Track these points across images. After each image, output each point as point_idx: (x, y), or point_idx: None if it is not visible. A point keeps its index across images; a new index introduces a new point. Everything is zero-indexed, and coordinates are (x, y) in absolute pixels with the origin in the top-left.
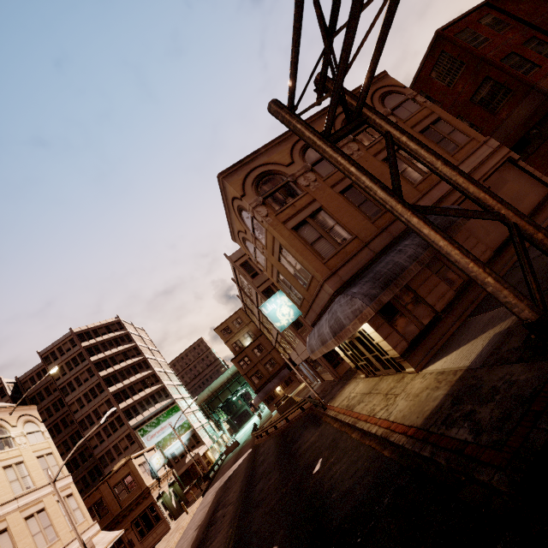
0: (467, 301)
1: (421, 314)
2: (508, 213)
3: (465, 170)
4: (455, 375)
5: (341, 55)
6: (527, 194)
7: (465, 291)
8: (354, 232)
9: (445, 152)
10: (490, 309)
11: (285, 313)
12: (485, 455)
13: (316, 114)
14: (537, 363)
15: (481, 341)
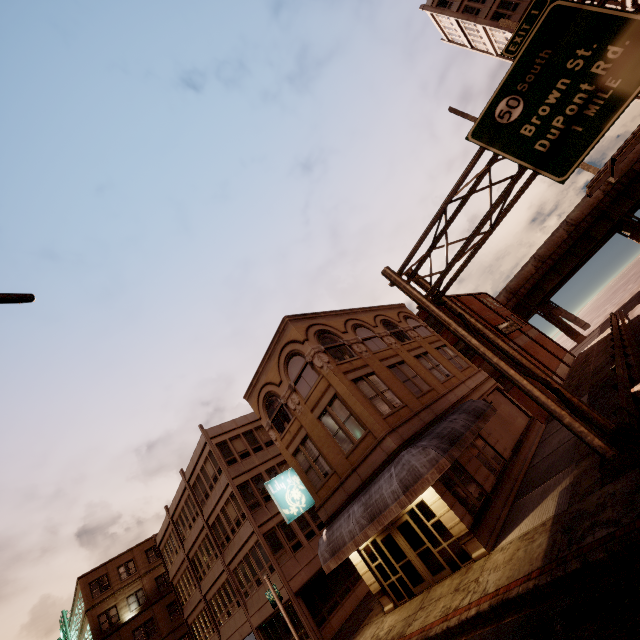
0: (507, 489)
1: (474, 492)
2: (552, 380)
3: (473, 384)
4: (545, 525)
5: (458, 252)
6: (516, 416)
7: (502, 479)
8: (403, 400)
9: (456, 368)
10: (535, 488)
11: (296, 498)
12: (637, 524)
13: (361, 308)
14: (621, 477)
15: (550, 500)
